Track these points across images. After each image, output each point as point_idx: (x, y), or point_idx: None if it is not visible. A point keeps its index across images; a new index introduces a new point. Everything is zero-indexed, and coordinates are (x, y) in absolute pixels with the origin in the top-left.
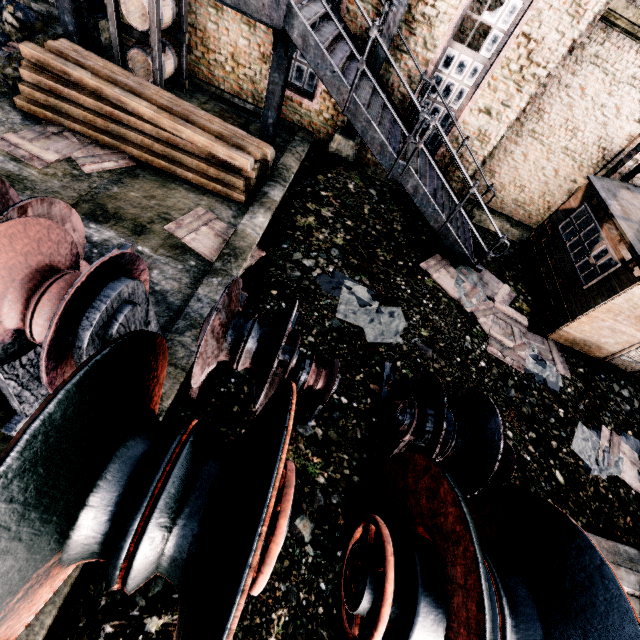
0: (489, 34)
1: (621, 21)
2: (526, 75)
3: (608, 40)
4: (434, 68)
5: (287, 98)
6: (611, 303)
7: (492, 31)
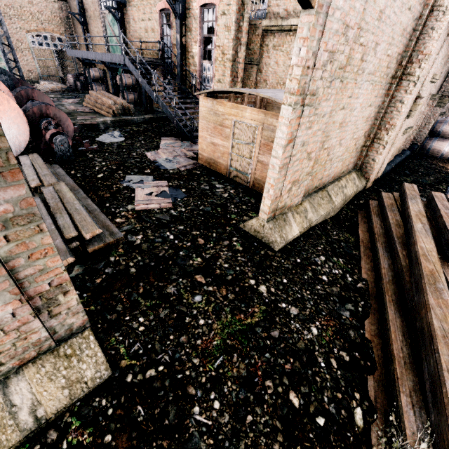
0: (211, 52)
1: (273, 28)
2: (225, 60)
3: (275, 38)
4: (201, 73)
5: (168, 103)
6: (200, 122)
7: (211, 51)
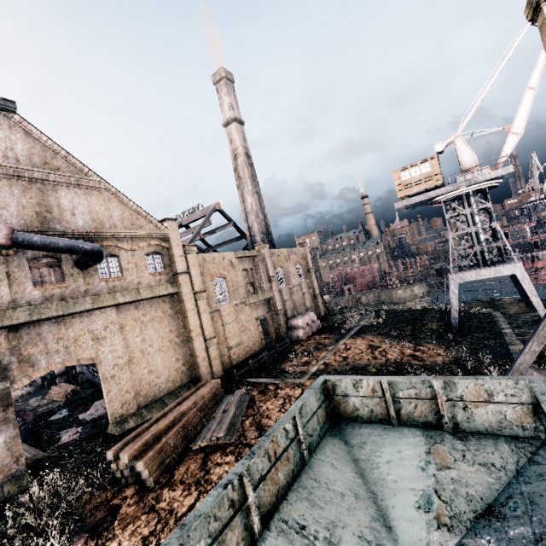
0: None
1: None
2: None
3: None
4: None
5: None
6: None
7: None
